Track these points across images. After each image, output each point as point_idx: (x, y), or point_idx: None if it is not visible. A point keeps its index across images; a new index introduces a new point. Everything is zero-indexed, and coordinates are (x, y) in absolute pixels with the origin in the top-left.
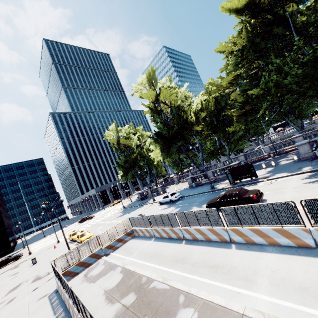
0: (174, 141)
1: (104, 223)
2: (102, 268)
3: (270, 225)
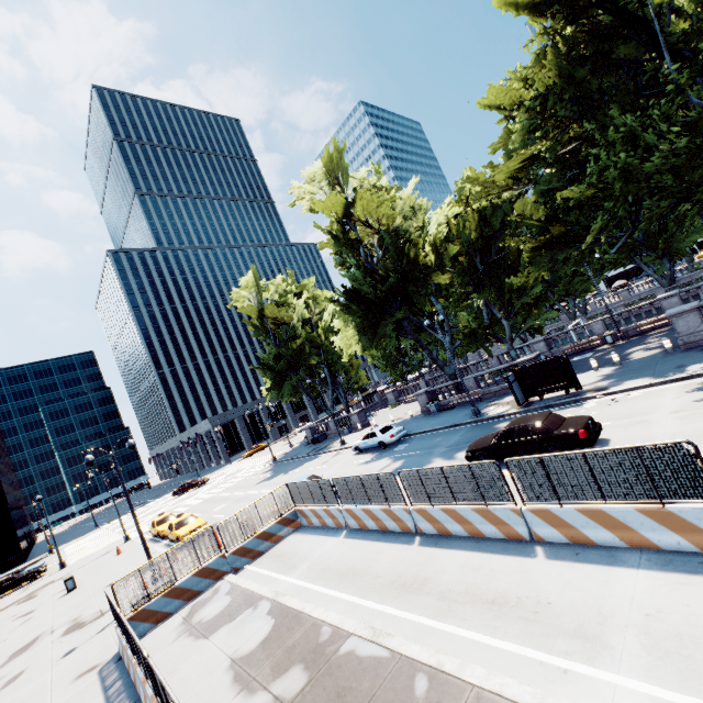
0: (387, 310)
1: (230, 497)
2: (225, 602)
3: (632, 500)
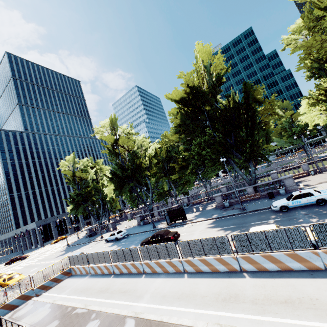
0: (127, 181)
1: (40, 264)
2: (30, 307)
3: (165, 258)
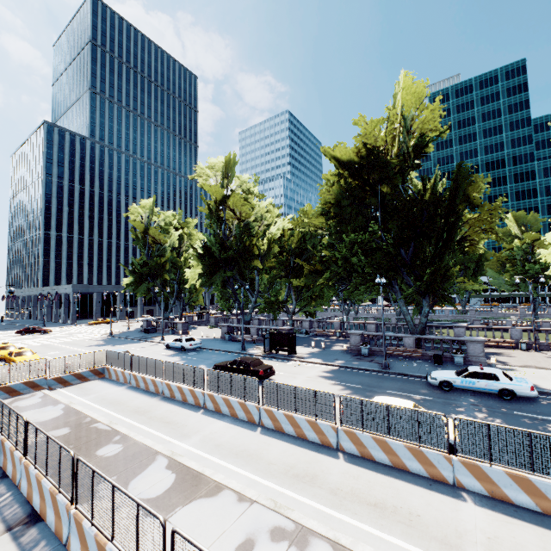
0: (224, 267)
1: (65, 348)
2: (37, 400)
3: (238, 397)
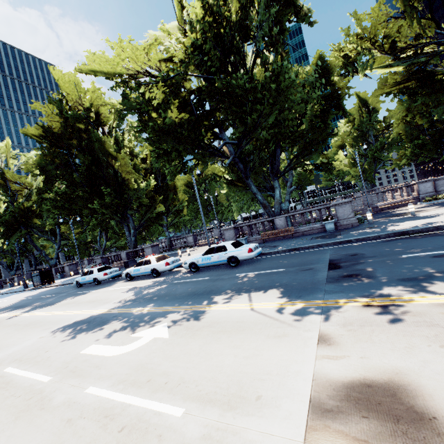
0: (21, 228)
1: None
2: None
3: None
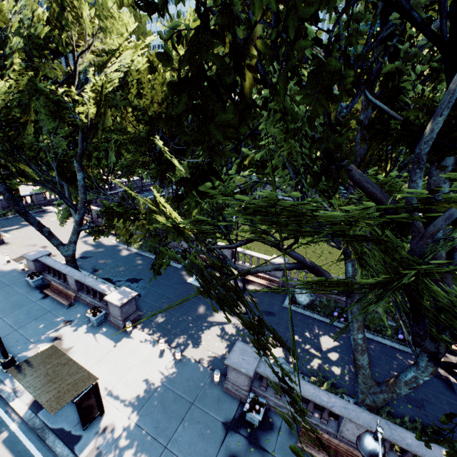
0: None
1: None
2: None
3: None
